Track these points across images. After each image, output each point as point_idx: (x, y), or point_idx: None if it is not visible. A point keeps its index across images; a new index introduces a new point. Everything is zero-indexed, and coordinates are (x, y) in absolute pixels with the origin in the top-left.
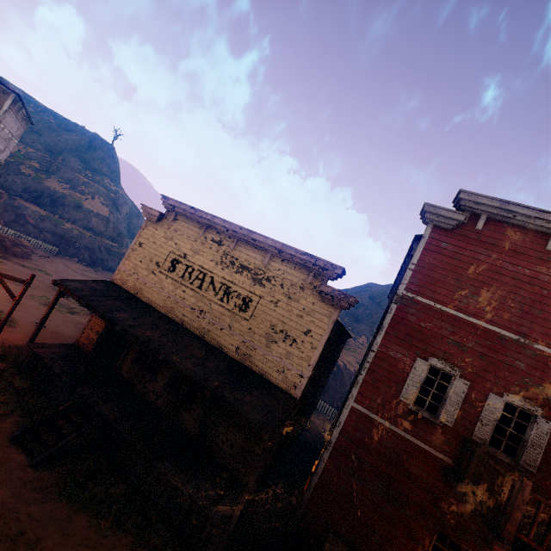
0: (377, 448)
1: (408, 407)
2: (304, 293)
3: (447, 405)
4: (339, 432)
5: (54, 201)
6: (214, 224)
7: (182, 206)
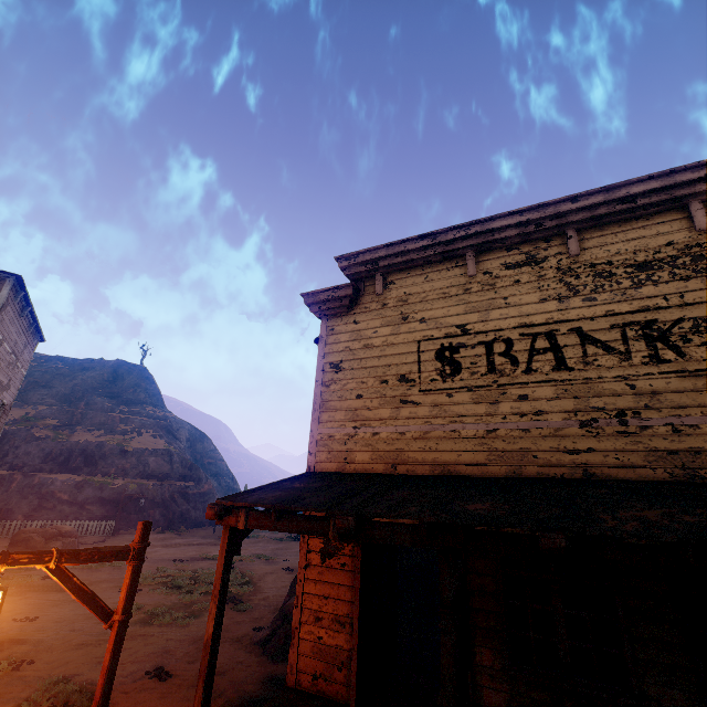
0: None
1: None
2: None
3: None
4: None
5: (89, 456)
6: (494, 234)
7: (393, 249)
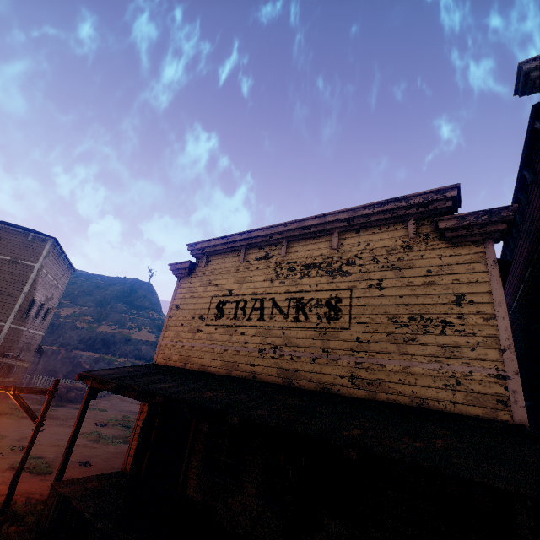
0: None
1: None
2: (414, 251)
3: None
4: None
5: (106, 342)
6: (252, 240)
7: (210, 243)
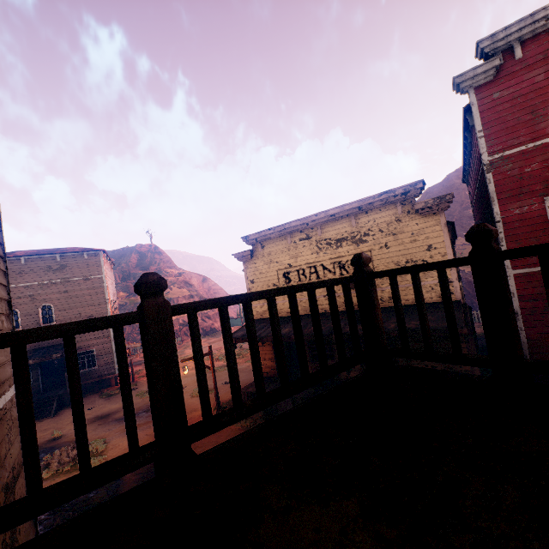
0: None
1: None
2: (402, 222)
3: None
4: (518, 301)
5: None
6: (294, 228)
7: (261, 234)
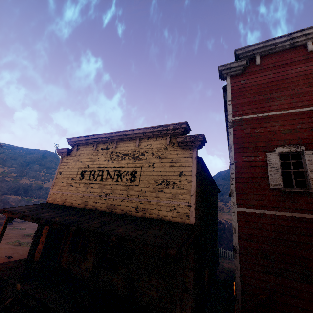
0: (276, 237)
1: (281, 191)
2: (168, 150)
3: (310, 175)
4: (238, 237)
5: (26, 189)
6: (100, 139)
7: (79, 139)
